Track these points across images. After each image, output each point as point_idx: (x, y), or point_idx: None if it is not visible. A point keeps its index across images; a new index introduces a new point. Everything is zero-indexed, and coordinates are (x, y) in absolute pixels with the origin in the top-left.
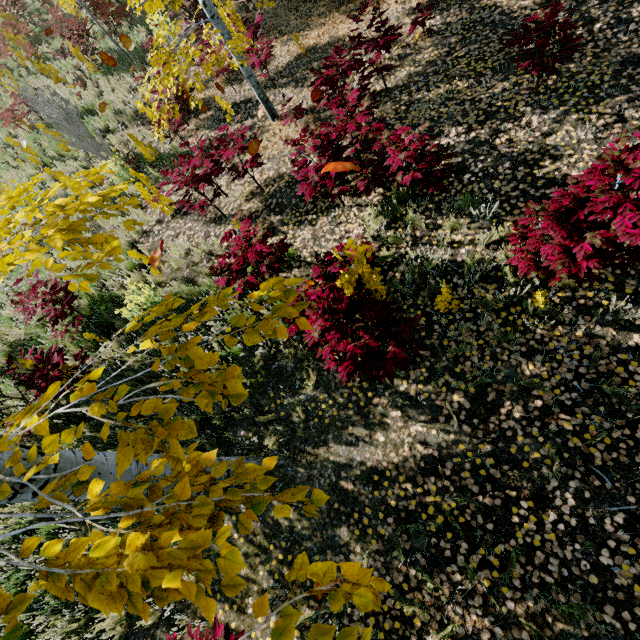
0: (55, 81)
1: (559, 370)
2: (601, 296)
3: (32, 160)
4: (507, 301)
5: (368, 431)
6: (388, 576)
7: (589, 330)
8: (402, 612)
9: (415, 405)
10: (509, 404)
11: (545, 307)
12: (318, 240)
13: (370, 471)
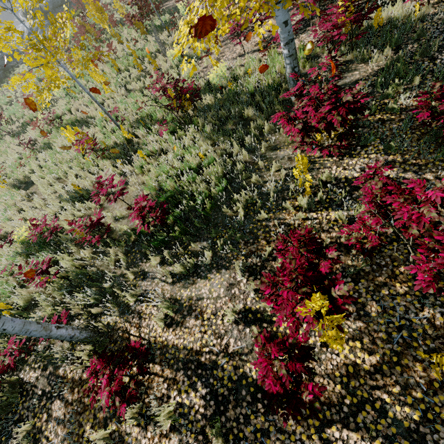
0: (118, 42)
1: (429, 31)
2: (440, 10)
3: (115, 69)
4: (401, 23)
5: (350, 73)
6: (374, 98)
7: (438, 18)
8: (384, 103)
9: (369, 60)
10: (411, 45)
11: (419, 14)
12: (302, 41)
13: (355, 81)
